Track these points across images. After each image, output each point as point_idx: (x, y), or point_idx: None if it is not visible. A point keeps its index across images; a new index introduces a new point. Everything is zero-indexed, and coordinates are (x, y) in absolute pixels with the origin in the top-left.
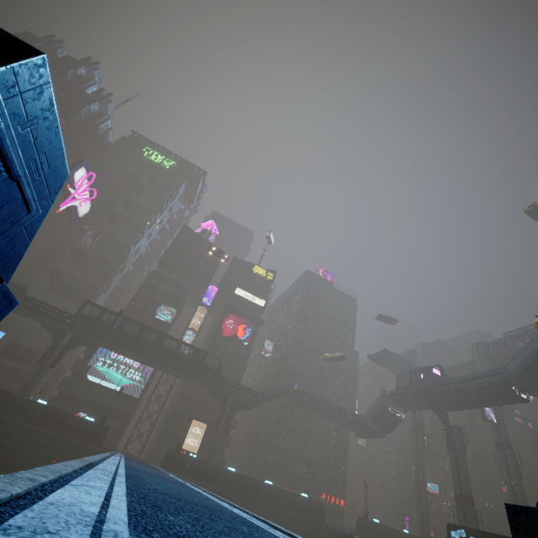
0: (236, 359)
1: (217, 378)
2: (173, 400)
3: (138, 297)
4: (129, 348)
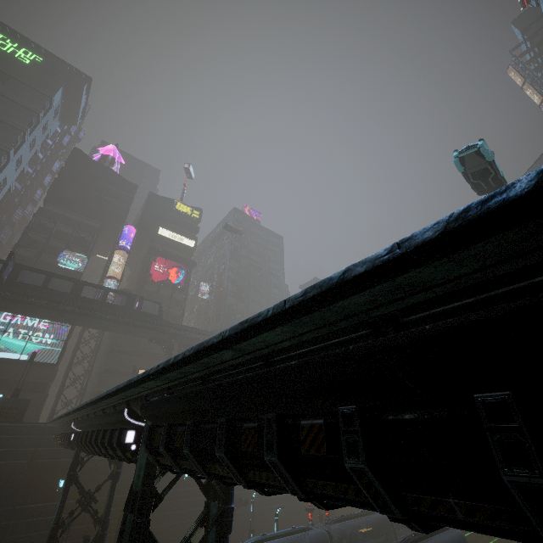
0: (171, 305)
1: (160, 323)
2: (103, 358)
3: (23, 243)
4: (34, 303)
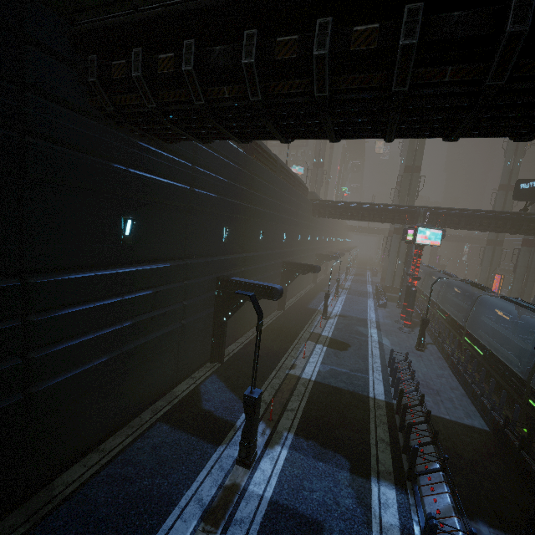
0: None
1: None
2: None
3: None
4: None
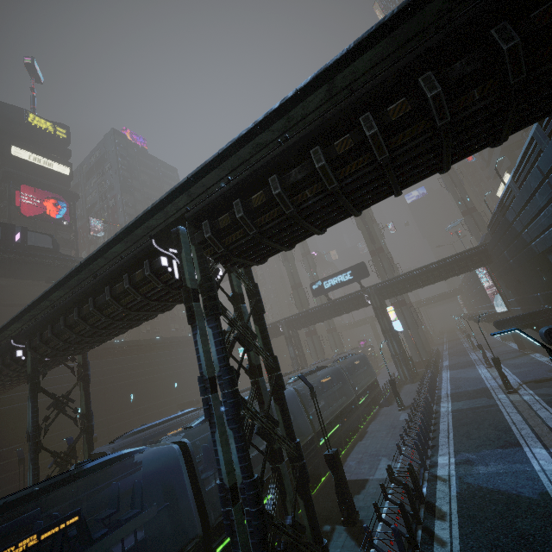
0: None
1: (60, 257)
2: None
3: None
4: None
